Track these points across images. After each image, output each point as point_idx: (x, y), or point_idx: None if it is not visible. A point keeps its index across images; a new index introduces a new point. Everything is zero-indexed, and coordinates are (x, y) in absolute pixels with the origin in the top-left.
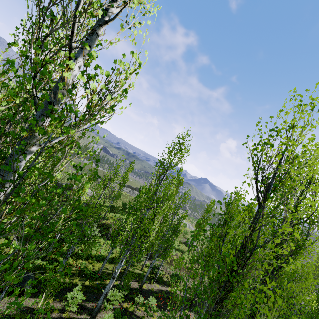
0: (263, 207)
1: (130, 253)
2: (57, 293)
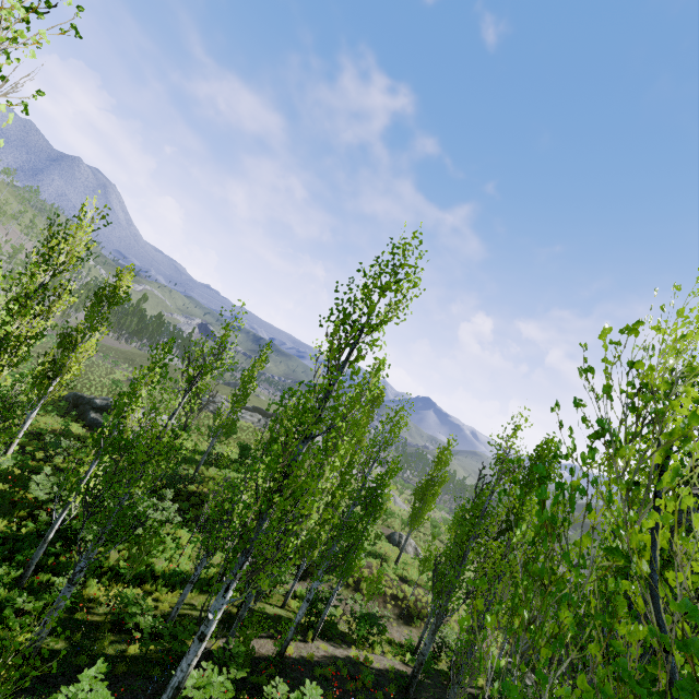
0: None
1: (252, 566)
2: (36, 687)
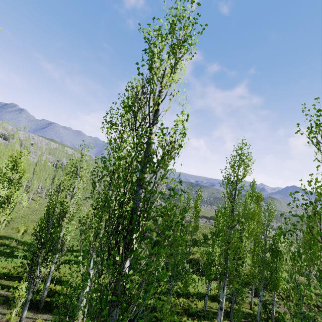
0: None
1: (229, 279)
2: None
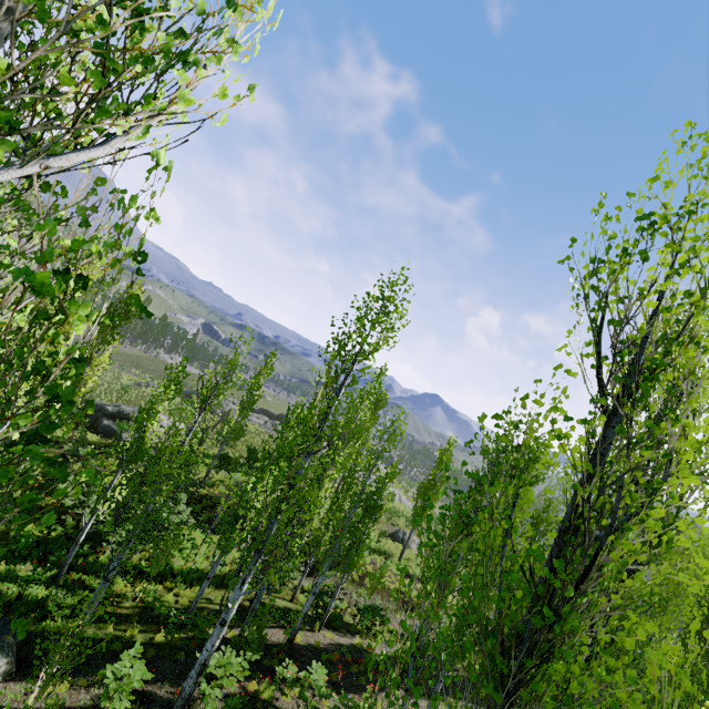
0: (630, 418)
1: (264, 563)
2: (81, 668)
